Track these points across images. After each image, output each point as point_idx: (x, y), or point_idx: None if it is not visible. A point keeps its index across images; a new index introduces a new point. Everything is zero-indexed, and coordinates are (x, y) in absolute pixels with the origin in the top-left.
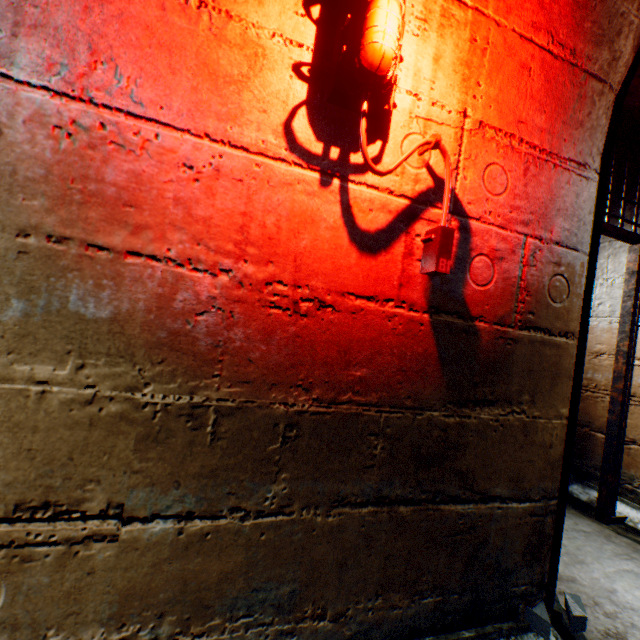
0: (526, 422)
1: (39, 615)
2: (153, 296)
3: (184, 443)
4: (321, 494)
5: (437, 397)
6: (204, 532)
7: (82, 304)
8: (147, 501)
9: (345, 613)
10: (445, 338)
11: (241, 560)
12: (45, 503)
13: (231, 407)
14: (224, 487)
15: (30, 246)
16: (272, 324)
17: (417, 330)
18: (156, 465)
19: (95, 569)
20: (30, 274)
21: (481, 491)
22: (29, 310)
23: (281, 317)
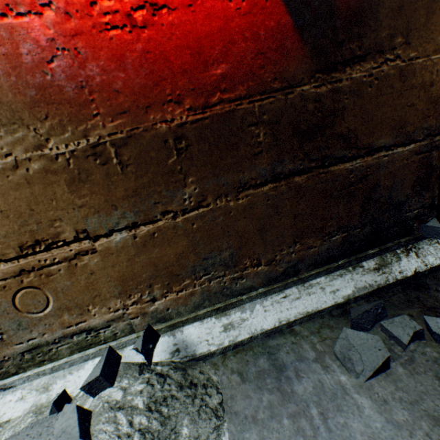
0: (402, 68)
1: (78, 301)
2: (2, 59)
3: (103, 177)
4: (226, 186)
5: (303, 71)
6: (151, 233)
7: None
8: (101, 224)
9: (274, 259)
10: (296, 1)
11: (186, 244)
12: (36, 242)
13: (123, 139)
14: (149, 200)
15: None
16: (118, 49)
17: (263, 2)
18: (92, 199)
19: (94, 271)
20: None
21: (365, 147)
22: None
23: (123, 38)
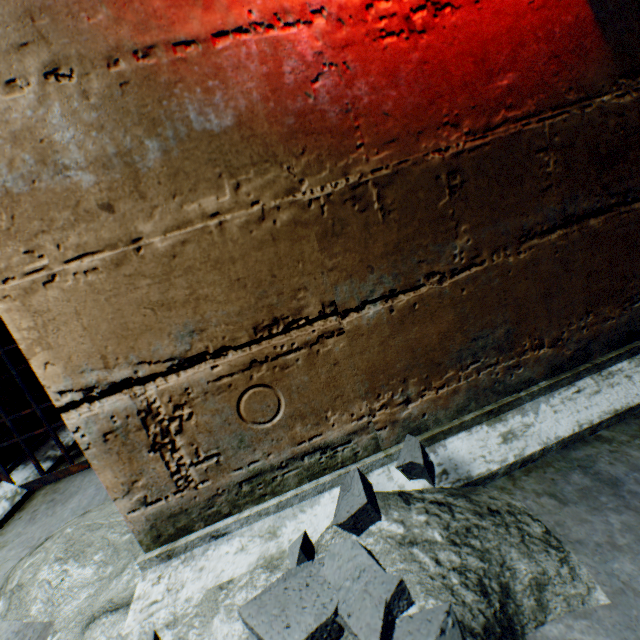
0: None
1: (314, 405)
2: (261, 80)
3: (359, 229)
4: (505, 235)
5: (603, 77)
6: (411, 305)
7: (203, 120)
8: (352, 293)
9: (560, 338)
10: None
11: (452, 319)
12: (273, 321)
13: (387, 176)
14: (412, 259)
15: (125, 74)
16: (391, 61)
17: None
18: (344, 258)
19: (337, 360)
20: (143, 107)
21: None
22: (164, 147)
23: (397, 47)
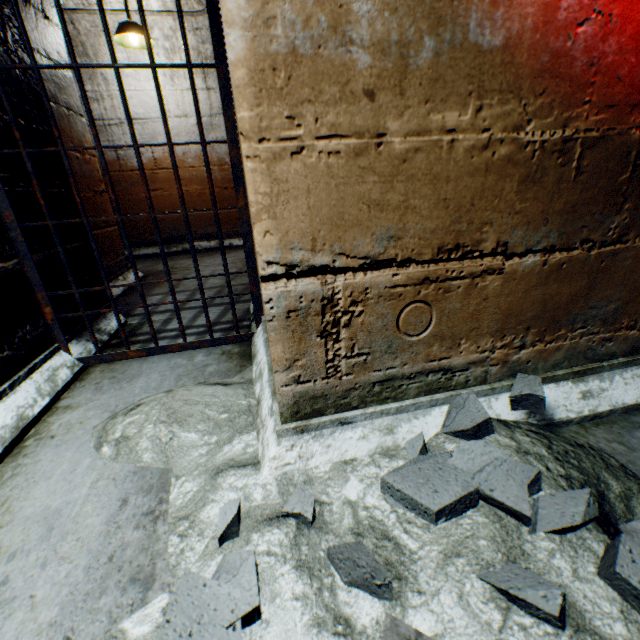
0: None
1: (454, 331)
2: (539, 9)
3: (552, 182)
4: None
5: None
6: (560, 263)
7: (478, 33)
8: (522, 239)
9: None
10: None
11: (583, 285)
12: (455, 246)
13: (593, 139)
14: (578, 222)
15: None
16: None
17: None
18: (530, 206)
19: (487, 297)
20: (436, 1)
21: None
22: (437, 49)
23: None
